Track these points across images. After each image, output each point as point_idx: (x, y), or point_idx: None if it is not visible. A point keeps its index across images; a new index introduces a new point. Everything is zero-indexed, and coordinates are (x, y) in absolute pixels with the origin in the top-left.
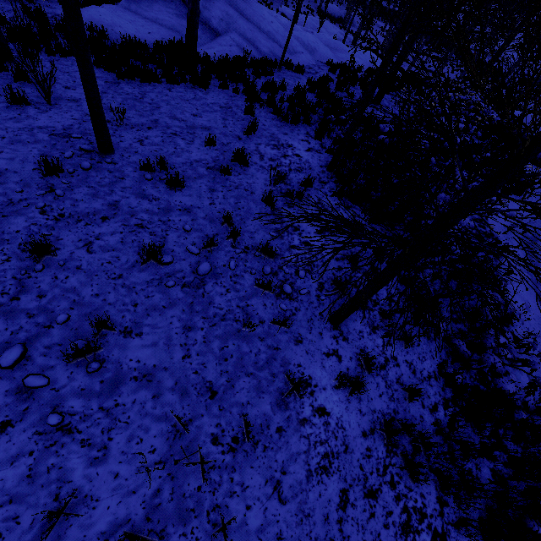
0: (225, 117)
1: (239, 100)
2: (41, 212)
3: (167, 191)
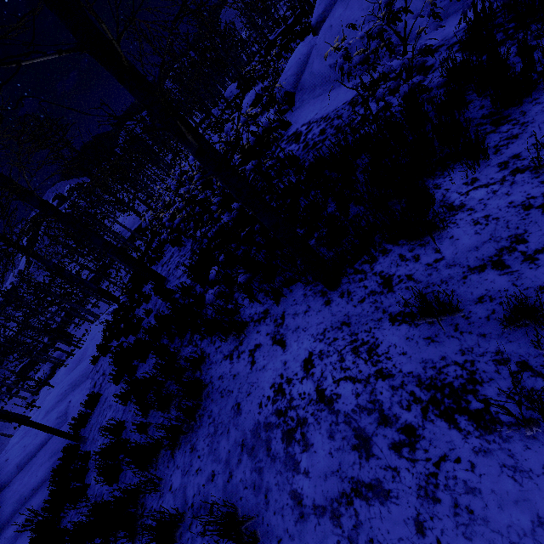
0: None
1: None
2: None
3: None
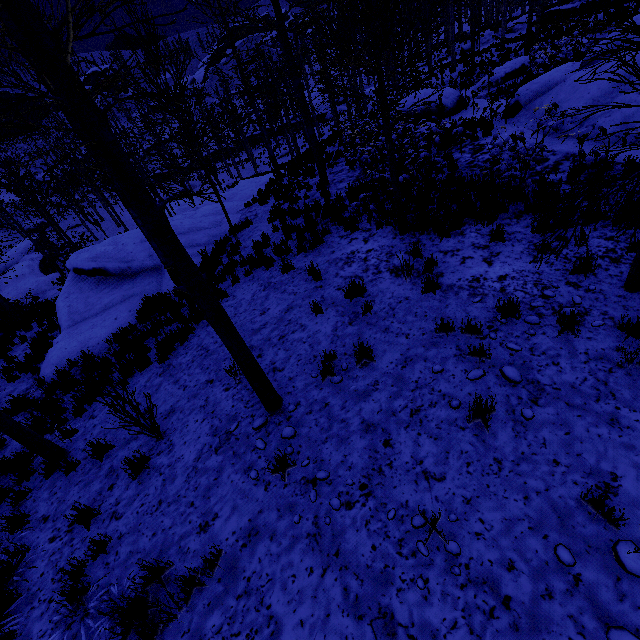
0: (280, 290)
1: (261, 274)
2: (348, 507)
3: (367, 369)
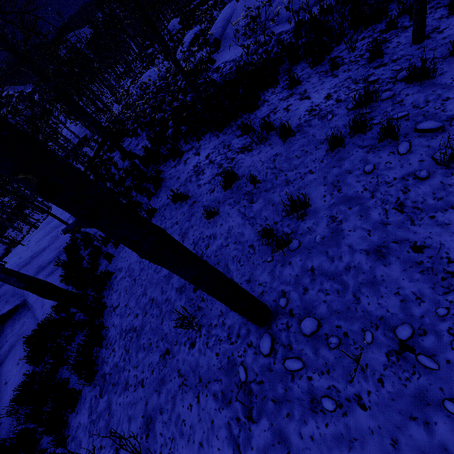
0: None
1: None
2: None
3: (310, 217)
